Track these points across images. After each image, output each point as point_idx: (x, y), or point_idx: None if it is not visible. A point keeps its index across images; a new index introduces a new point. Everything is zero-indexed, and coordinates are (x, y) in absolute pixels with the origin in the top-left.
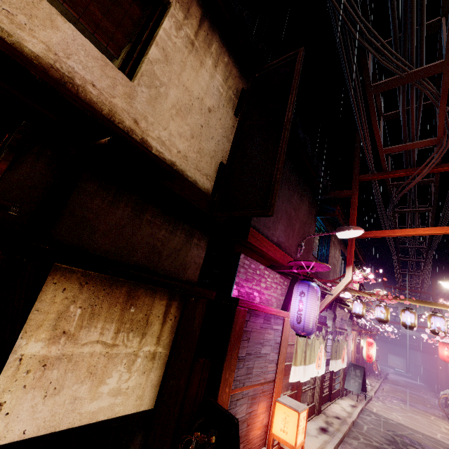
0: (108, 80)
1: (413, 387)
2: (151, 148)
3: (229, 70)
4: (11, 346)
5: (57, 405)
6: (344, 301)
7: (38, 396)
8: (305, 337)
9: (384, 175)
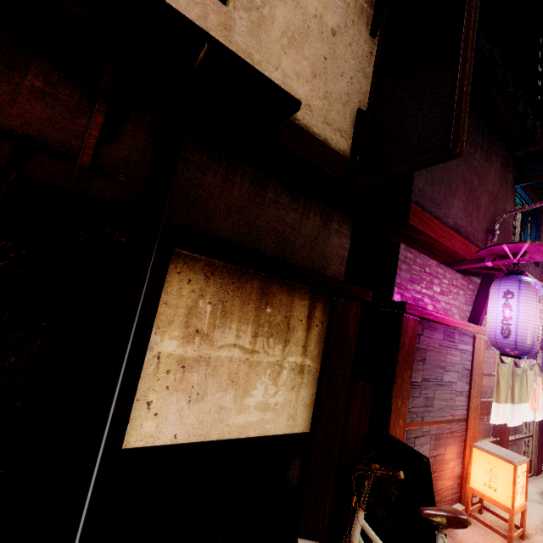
0: (197, 8)
1: None
2: None
3: None
4: (147, 341)
5: (203, 412)
6: None
7: (182, 399)
8: (519, 358)
9: None
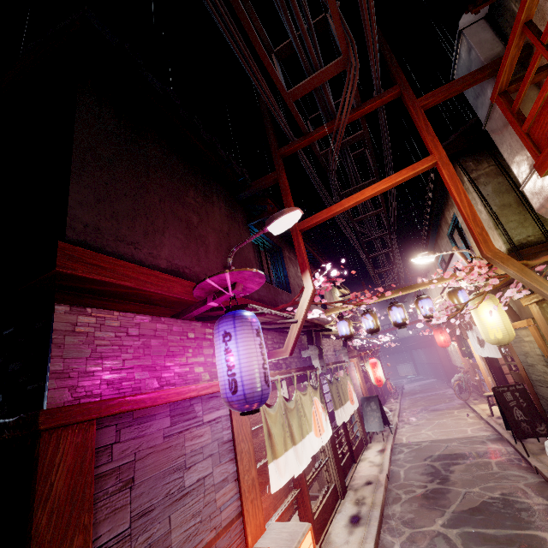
0: None
1: (428, 388)
2: None
3: None
4: None
5: None
6: (322, 325)
7: None
8: (256, 411)
9: (307, 139)
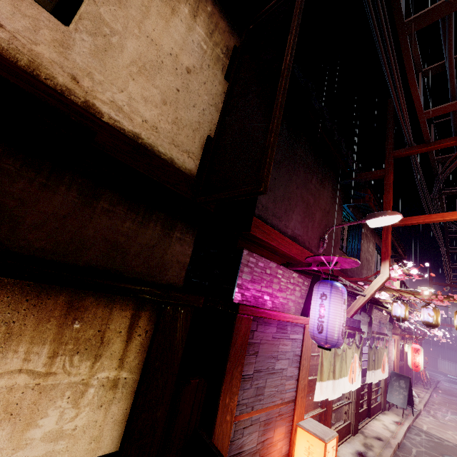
0: (25, 20)
1: None
2: (100, 114)
3: (215, 22)
4: None
5: None
6: (380, 302)
7: None
8: (329, 349)
9: (427, 147)
